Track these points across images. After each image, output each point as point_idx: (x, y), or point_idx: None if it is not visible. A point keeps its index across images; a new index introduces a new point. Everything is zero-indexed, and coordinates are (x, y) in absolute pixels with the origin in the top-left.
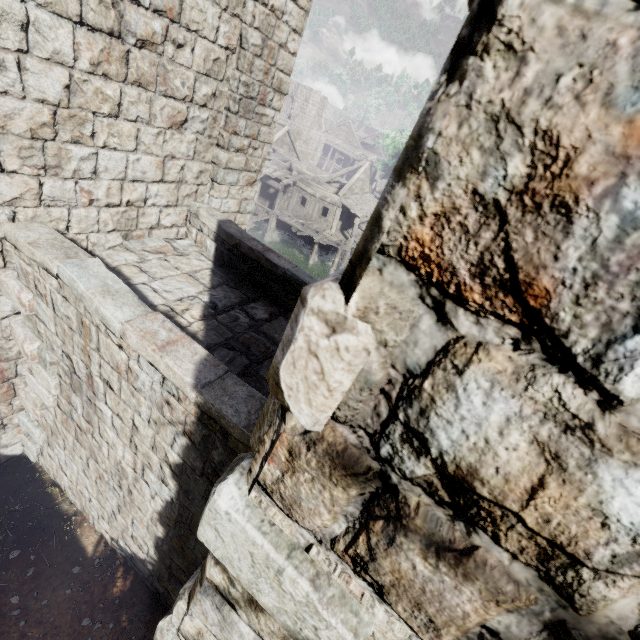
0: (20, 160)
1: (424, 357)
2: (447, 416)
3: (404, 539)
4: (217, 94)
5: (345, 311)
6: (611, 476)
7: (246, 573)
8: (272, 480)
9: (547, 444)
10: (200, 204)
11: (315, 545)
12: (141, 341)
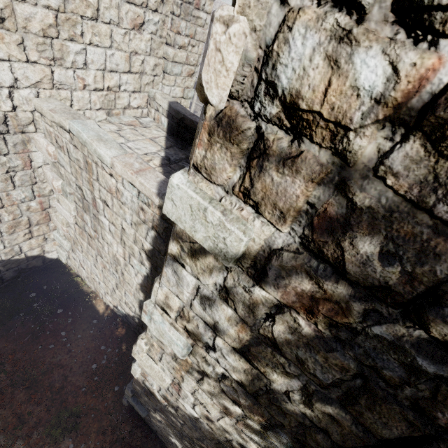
0: (38, 53)
1: (273, 26)
2: (285, 62)
3: (267, 163)
4: (164, 0)
5: (233, 13)
6: (360, 61)
7: (188, 222)
8: (200, 159)
9: (331, 55)
10: (156, 90)
11: (223, 194)
12: (123, 168)
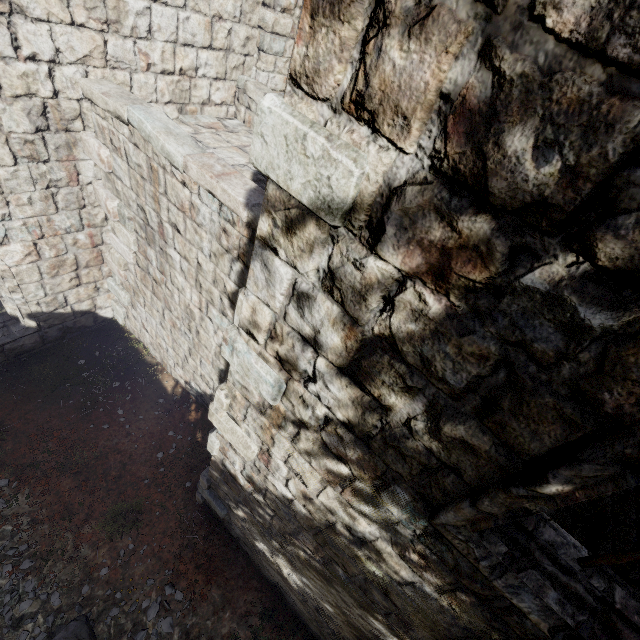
0: (86, 12)
1: None
2: None
3: (387, 39)
4: None
5: None
6: None
7: (283, 167)
8: (300, 62)
9: None
10: (247, 78)
11: (330, 111)
12: (200, 170)
